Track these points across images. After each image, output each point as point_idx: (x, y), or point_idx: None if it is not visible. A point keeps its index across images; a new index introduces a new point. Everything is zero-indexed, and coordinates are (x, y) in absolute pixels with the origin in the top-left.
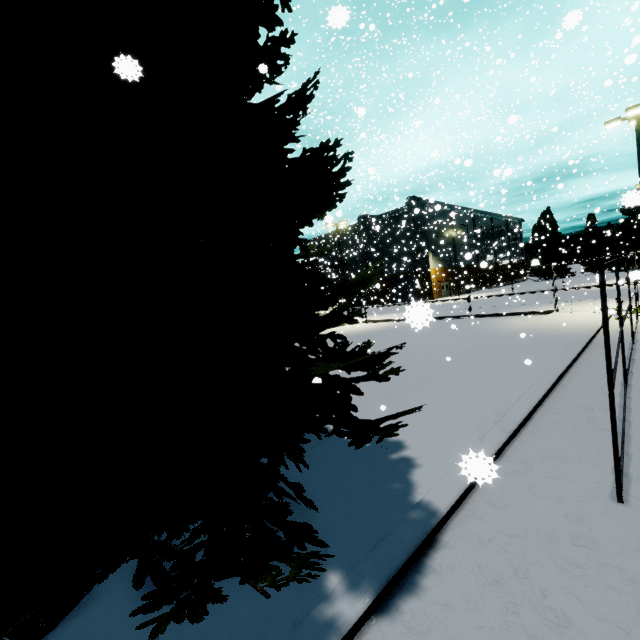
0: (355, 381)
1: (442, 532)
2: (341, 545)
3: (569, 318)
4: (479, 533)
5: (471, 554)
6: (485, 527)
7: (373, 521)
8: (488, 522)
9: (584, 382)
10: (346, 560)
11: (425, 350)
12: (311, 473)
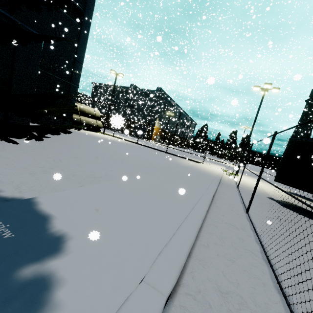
0: None
1: None
2: None
3: (208, 167)
4: None
5: None
6: None
7: None
8: None
9: (225, 204)
10: None
11: (138, 158)
12: None
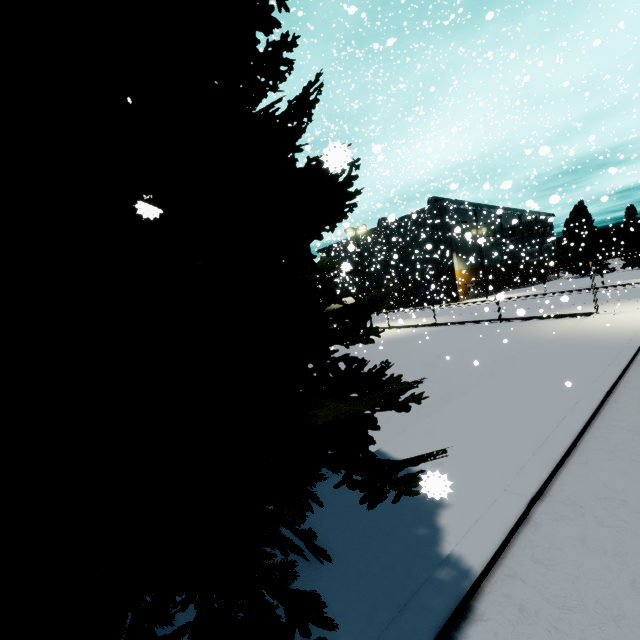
0: (371, 410)
1: (477, 597)
2: (357, 611)
3: (612, 321)
4: (522, 602)
5: (514, 632)
6: (530, 593)
7: (394, 579)
8: (533, 586)
9: (638, 399)
10: (362, 633)
11: (452, 360)
12: (326, 510)
